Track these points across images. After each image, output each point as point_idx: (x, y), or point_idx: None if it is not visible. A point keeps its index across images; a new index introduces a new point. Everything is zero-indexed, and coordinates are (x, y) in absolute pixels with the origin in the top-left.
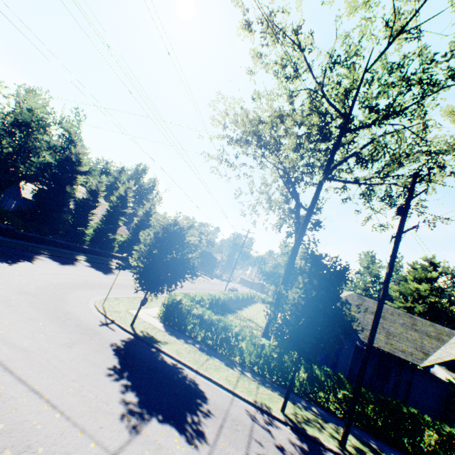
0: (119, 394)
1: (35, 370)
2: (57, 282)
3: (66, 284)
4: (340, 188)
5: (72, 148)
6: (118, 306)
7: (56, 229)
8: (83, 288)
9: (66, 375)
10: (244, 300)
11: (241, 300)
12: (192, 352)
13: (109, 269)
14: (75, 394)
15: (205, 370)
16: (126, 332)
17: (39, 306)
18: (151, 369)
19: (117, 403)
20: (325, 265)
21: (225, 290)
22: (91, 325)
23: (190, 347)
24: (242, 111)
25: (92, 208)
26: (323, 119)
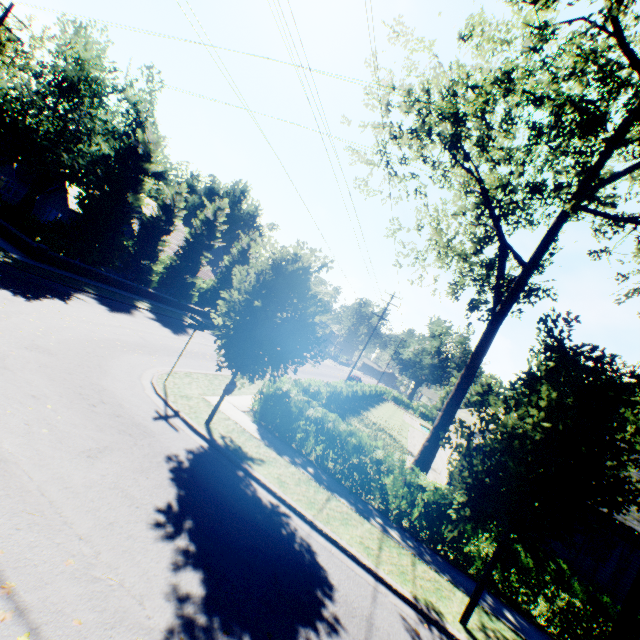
0: (168, 575)
1: (5, 508)
2: (97, 337)
3: (111, 341)
4: (613, 225)
5: (139, 133)
6: (188, 386)
7: (110, 258)
8: (137, 352)
9: (68, 525)
10: (370, 396)
11: (367, 396)
12: (303, 484)
13: (182, 328)
14: (77, 576)
15: (325, 521)
16: (196, 435)
17: (55, 373)
18: (234, 515)
19: (162, 601)
20: (592, 369)
21: (346, 379)
22: (139, 417)
23: (300, 472)
24: (430, 69)
25: (164, 233)
26: (585, 94)
